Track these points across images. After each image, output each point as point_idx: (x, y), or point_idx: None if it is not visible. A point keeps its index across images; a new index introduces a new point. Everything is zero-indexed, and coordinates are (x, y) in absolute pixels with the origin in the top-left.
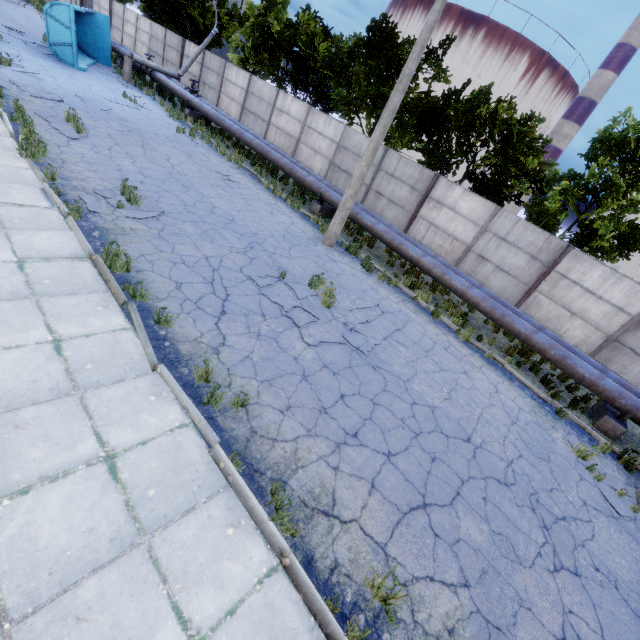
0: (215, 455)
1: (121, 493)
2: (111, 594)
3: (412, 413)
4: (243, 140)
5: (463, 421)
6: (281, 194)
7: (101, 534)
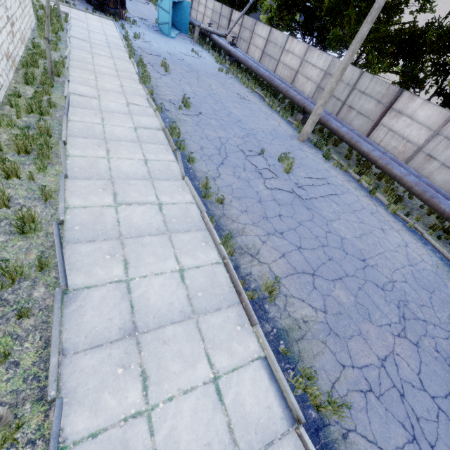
0: (203, 216)
1: (162, 217)
2: (154, 243)
3: (325, 236)
4: (258, 73)
5: (364, 251)
6: (276, 108)
7: (153, 226)
